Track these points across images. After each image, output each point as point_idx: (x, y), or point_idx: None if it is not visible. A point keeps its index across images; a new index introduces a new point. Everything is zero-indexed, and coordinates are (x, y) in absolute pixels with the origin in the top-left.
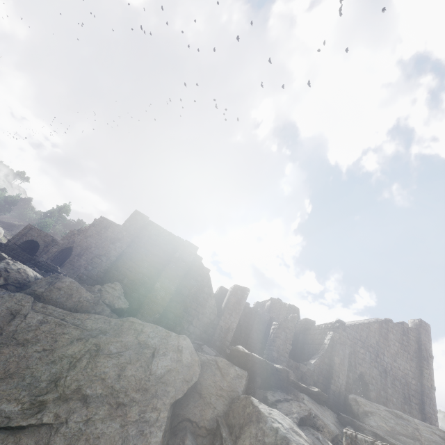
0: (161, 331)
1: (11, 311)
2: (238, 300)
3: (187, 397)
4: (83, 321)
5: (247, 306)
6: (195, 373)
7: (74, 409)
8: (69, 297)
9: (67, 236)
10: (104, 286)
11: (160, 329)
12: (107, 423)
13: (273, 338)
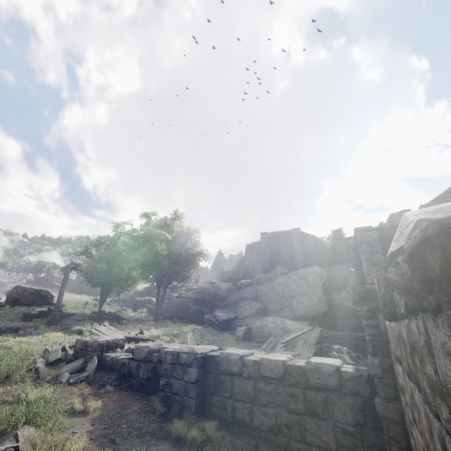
0: (304, 269)
1: (255, 291)
2: (339, 237)
3: (328, 283)
4: (276, 282)
5: None
6: (325, 274)
7: (292, 300)
8: (266, 279)
9: (240, 265)
10: (274, 269)
11: (303, 269)
12: (303, 298)
13: None
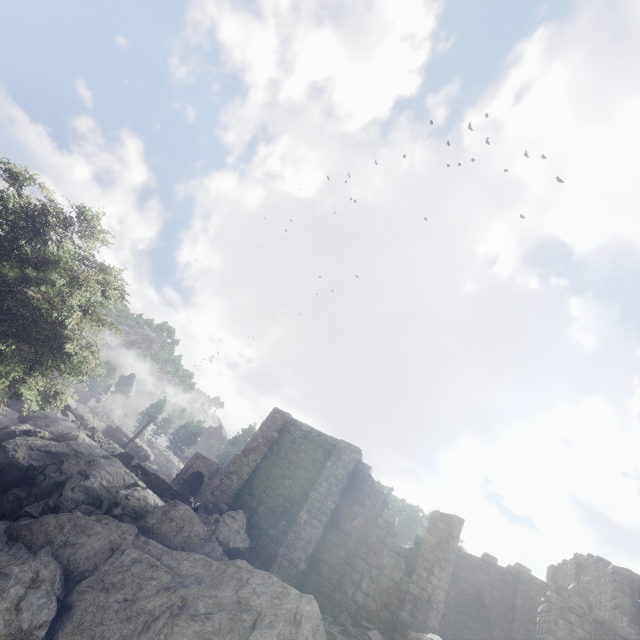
0: (275, 584)
1: (112, 545)
2: (442, 542)
3: None
4: (179, 563)
5: (493, 564)
6: None
7: None
8: (179, 531)
9: (231, 461)
10: (224, 515)
11: (274, 580)
12: None
13: (541, 634)
